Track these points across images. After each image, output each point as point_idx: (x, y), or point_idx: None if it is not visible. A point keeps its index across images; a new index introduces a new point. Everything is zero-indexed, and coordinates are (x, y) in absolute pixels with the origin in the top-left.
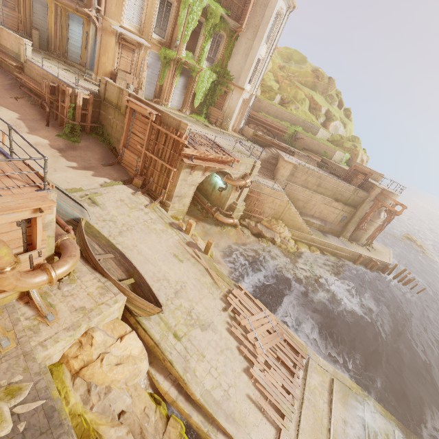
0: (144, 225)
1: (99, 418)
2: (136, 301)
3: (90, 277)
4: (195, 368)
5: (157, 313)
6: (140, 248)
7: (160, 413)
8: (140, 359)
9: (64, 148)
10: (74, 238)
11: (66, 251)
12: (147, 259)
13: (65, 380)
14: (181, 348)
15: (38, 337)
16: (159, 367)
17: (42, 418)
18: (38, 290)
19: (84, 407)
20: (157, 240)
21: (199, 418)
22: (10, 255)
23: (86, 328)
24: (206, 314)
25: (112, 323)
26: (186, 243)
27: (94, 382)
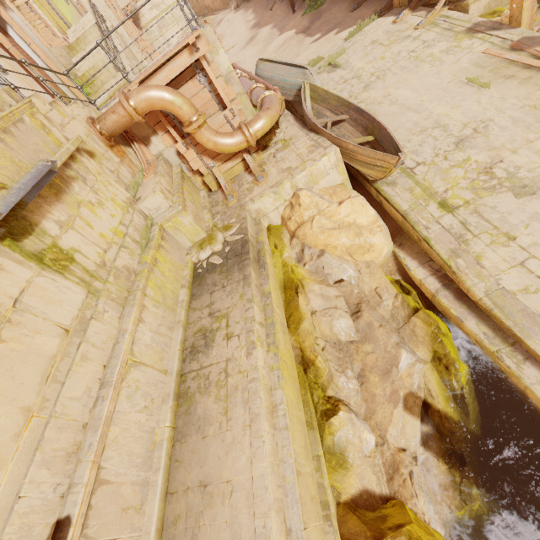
0: (408, 59)
1: (308, 275)
2: (358, 155)
3: (303, 140)
4: (482, 255)
5: (393, 166)
6: (395, 96)
7: (402, 302)
8: (369, 230)
9: (308, 26)
10: (275, 95)
11: (262, 108)
12: (406, 107)
13: (283, 238)
14: (452, 224)
15: (251, 195)
16: (413, 251)
17: (239, 247)
18: (259, 162)
19: (298, 263)
20: (431, 72)
21: (481, 329)
22: (188, 105)
23: (292, 188)
24: (539, 167)
25: (331, 188)
26: (510, 46)
27: (307, 244)
